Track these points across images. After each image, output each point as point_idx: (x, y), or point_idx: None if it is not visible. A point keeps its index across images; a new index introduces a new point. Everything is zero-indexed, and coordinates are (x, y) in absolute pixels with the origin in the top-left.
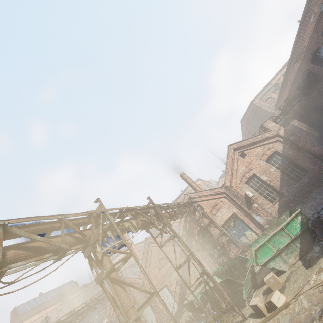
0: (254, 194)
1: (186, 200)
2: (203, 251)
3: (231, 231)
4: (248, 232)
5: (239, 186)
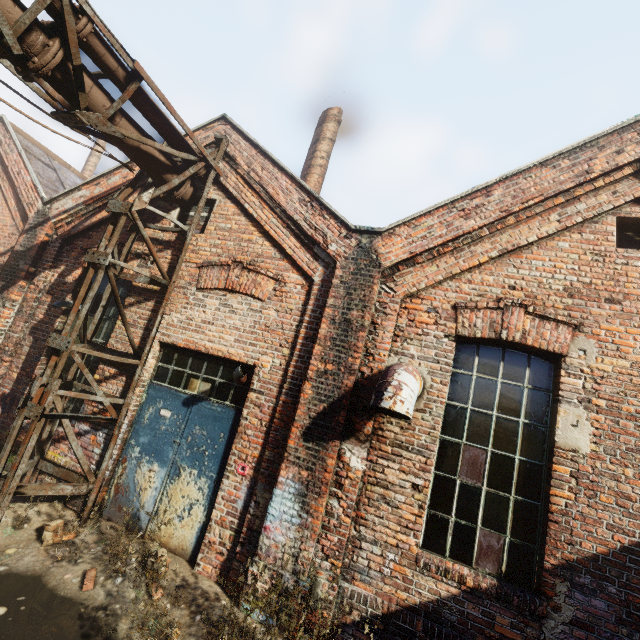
0: (418, 418)
1: (204, 141)
2: (30, 331)
3: (163, 403)
4: (194, 485)
5: (414, 318)
